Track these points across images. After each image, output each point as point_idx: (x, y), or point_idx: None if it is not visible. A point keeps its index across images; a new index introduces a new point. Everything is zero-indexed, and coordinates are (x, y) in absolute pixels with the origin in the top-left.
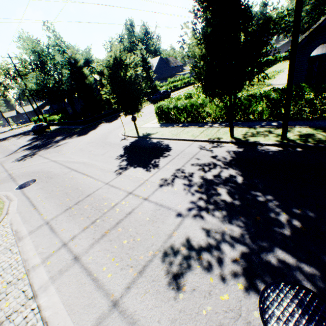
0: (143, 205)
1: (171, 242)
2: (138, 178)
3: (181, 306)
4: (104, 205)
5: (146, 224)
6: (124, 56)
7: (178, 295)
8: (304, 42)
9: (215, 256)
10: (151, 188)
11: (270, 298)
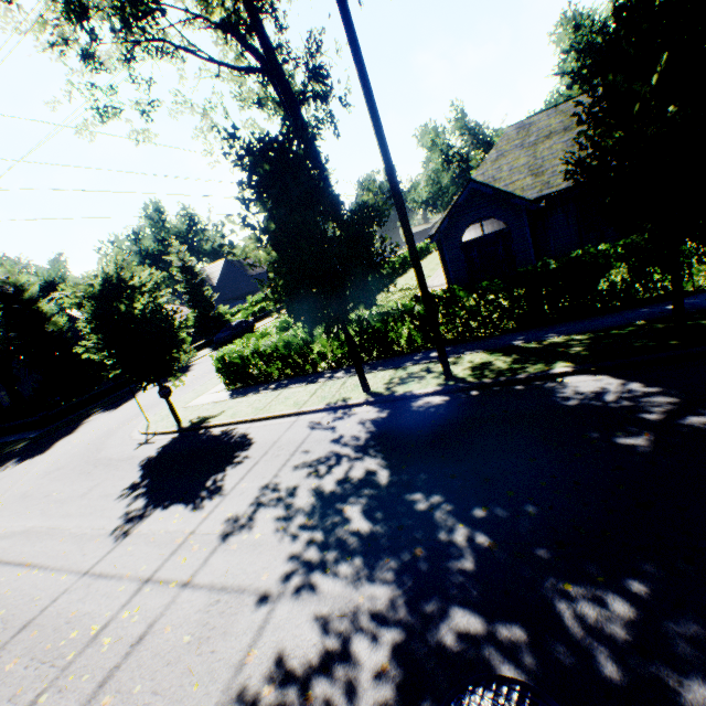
0: (179, 603)
1: (243, 683)
2: (171, 532)
3: None
4: (68, 641)
5: (183, 655)
6: (127, 273)
7: None
8: (446, 223)
9: (340, 679)
10: (202, 550)
11: None
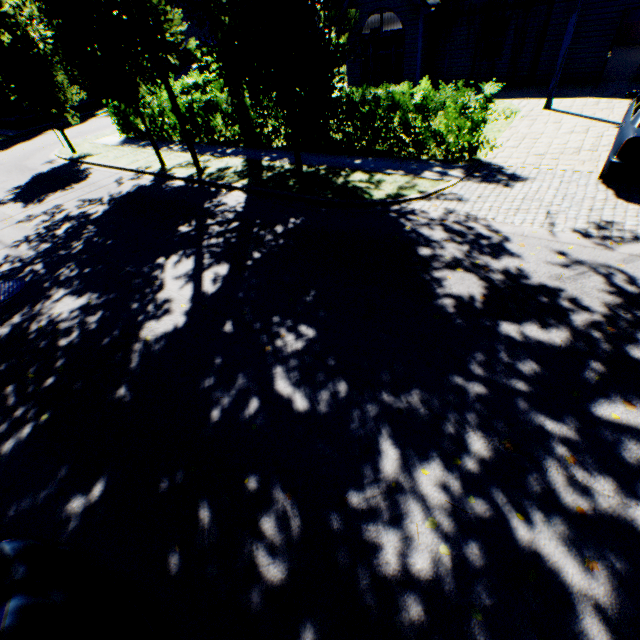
0: None
1: None
2: (6, 215)
3: None
4: None
5: None
6: None
7: None
8: (347, 5)
9: None
10: (7, 225)
11: None
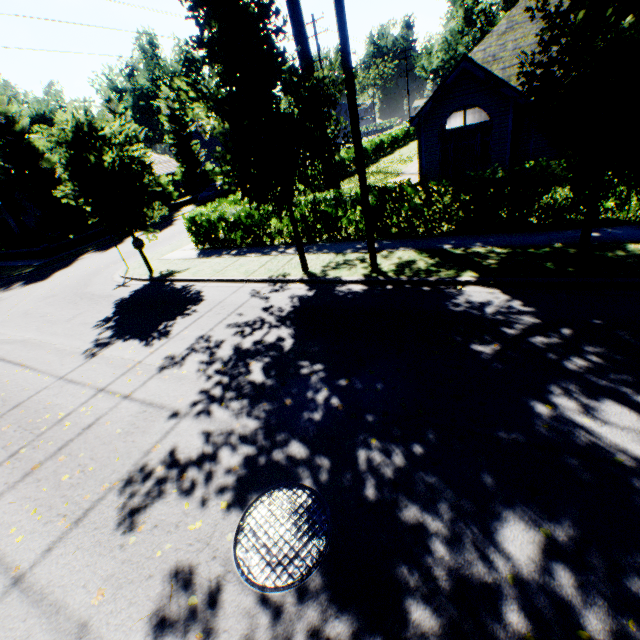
0: (119, 408)
1: (147, 462)
2: (125, 359)
3: (128, 555)
4: (44, 420)
5: (114, 440)
6: (99, 122)
7: (129, 539)
8: (429, 107)
9: (206, 470)
10: (143, 375)
11: (257, 511)
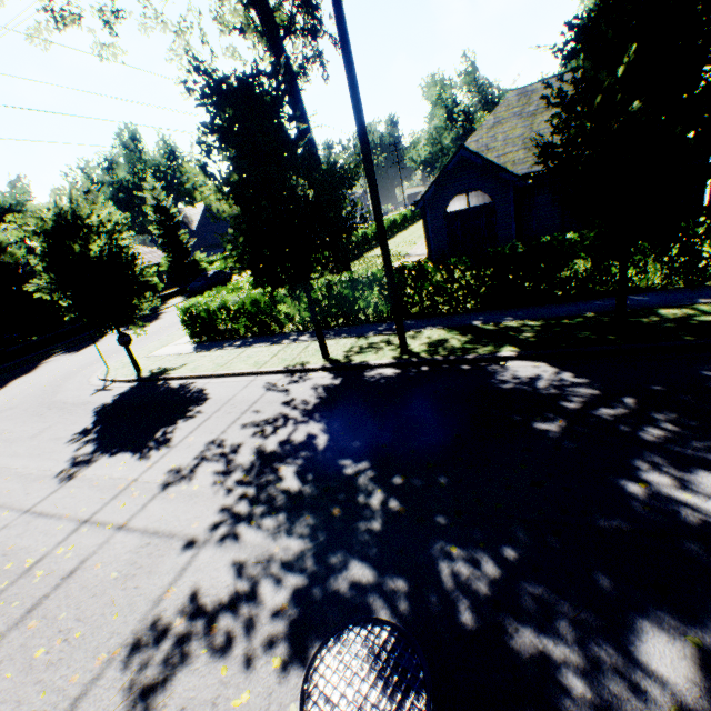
0: (112, 544)
1: (159, 615)
2: (115, 479)
3: None
4: (3, 571)
5: (109, 589)
6: (85, 210)
7: None
8: (433, 191)
9: (243, 615)
10: (141, 497)
11: (324, 665)
